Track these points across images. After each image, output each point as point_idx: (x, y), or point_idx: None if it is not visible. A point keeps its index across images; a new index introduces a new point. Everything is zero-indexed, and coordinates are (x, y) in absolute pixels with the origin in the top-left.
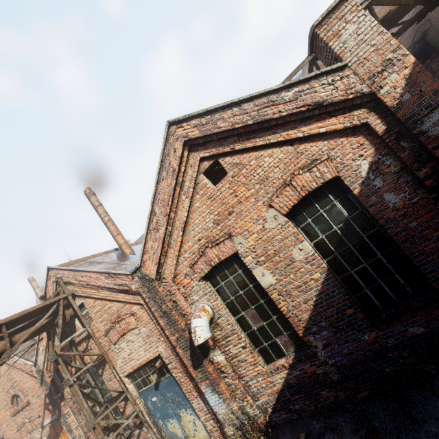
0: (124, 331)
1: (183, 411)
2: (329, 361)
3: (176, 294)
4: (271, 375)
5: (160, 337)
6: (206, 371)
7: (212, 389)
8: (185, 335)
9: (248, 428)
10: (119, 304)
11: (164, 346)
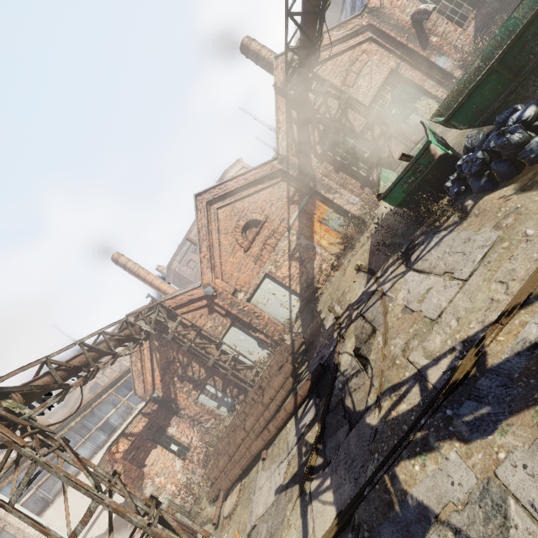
0: (359, 69)
1: (417, 102)
2: (492, 1)
3: (396, 13)
4: (466, 30)
5: (389, 56)
6: (432, 46)
7: (439, 55)
8: (412, 31)
9: (471, 49)
10: (349, 53)
11: (393, 60)
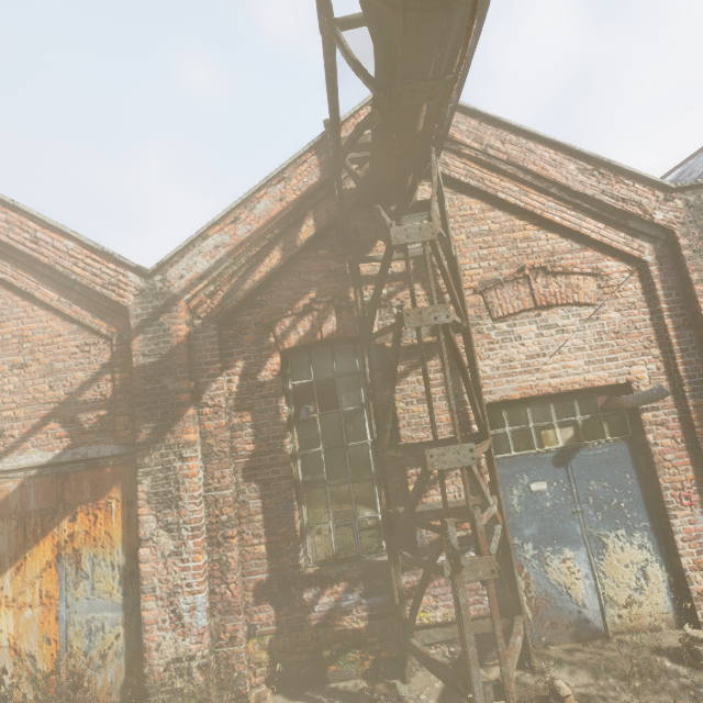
0: (552, 300)
1: (620, 534)
2: None
3: None
4: None
5: (651, 346)
6: None
7: None
8: None
9: None
10: (562, 242)
11: (653, 367)
